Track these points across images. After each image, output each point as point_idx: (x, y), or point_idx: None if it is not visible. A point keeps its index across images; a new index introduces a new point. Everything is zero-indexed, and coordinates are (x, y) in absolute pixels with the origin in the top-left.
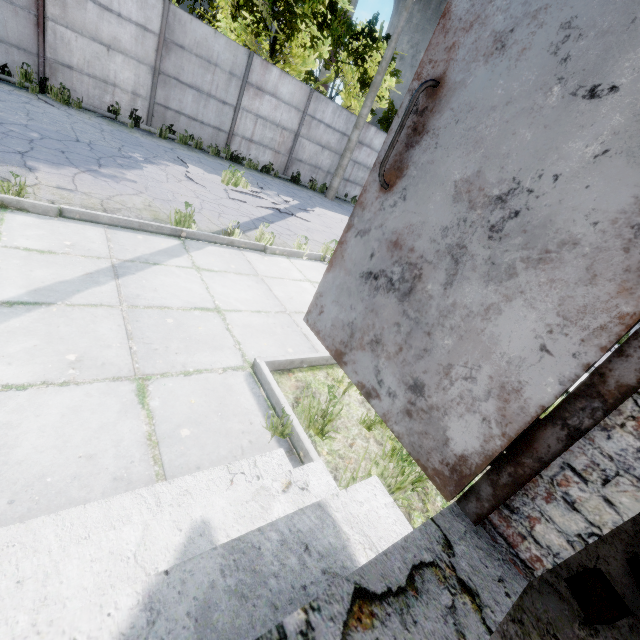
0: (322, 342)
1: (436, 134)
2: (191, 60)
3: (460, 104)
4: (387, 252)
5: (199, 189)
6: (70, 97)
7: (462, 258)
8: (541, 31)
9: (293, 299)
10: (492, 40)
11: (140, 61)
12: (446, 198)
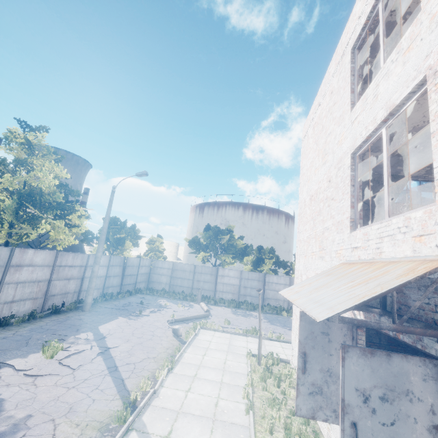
0: (306, 417)
1: (310, 361)
2: None
3: (311, 356)
4: (312, 386)
5: (54, 379)
6: None
7: (327, 382)
8: (319, 346)
9: (203, 409)
10: (311, 346)
11: None
12: (318, 372)
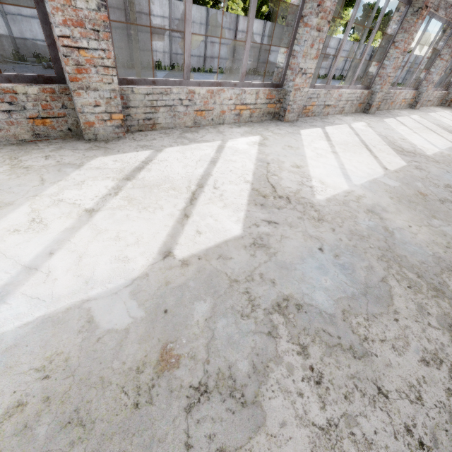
0: None
1: None
2: None
3: None
4: None
5: None
6: None
7: None
8: None
9: None
10: None
11: None
12: None
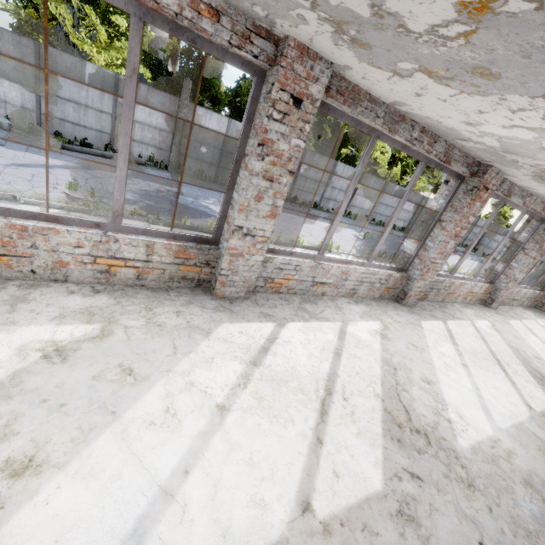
0: None
1: None
2: (388, 196)
3: None
4: None
5: None
6: (358, 217)
7: None
8: None
9: None
10: None
11: (373, 200)
12: None
